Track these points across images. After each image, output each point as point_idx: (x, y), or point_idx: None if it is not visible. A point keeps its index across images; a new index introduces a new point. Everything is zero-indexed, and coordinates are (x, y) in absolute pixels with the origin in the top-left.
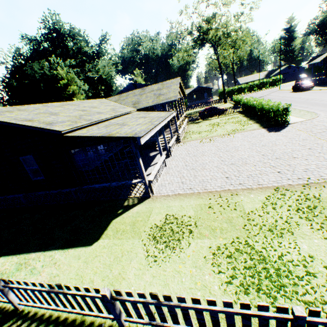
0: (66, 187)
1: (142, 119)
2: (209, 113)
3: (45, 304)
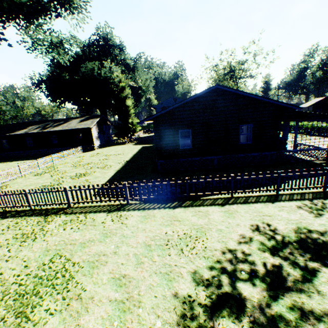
0: (266, 151)
1: None
2: None
3: None
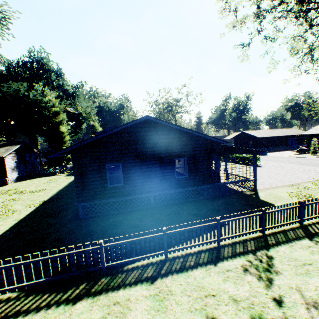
0: (203, 185)
1: None
2: None
3: (316, 215)
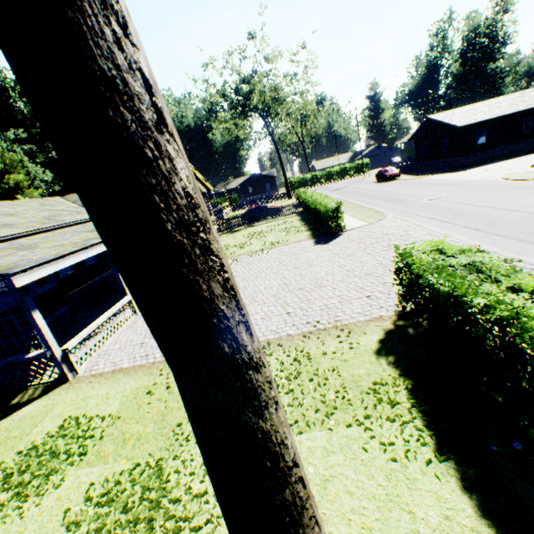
0: None
1: (84, 235)
2: (253, 216)
3: None
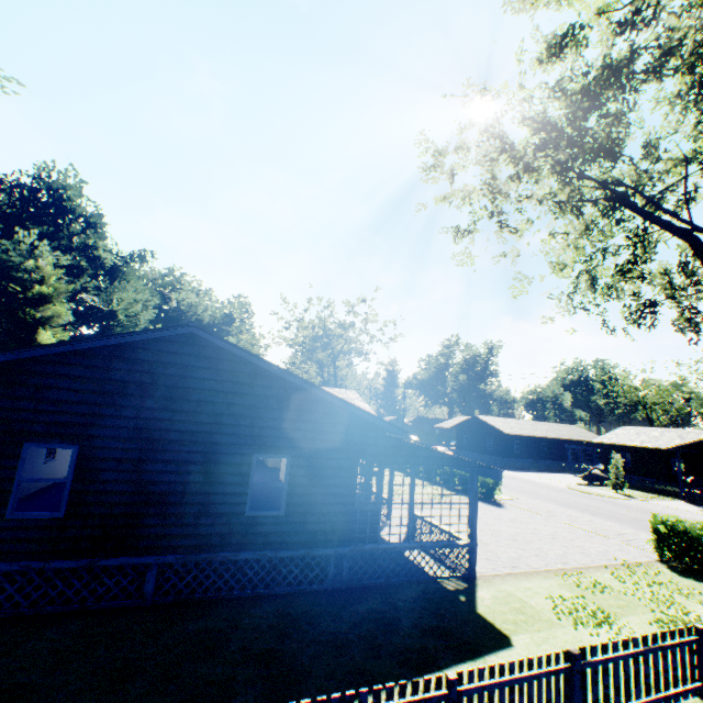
0: (325, 544)
1: None
2: None
3: (621, 702)
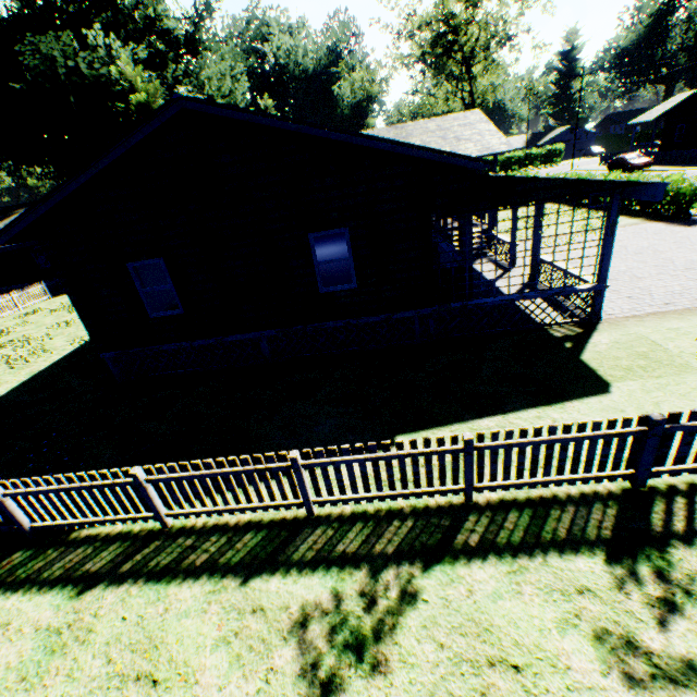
0: (406, 308)
1: None
2: None
3: None
